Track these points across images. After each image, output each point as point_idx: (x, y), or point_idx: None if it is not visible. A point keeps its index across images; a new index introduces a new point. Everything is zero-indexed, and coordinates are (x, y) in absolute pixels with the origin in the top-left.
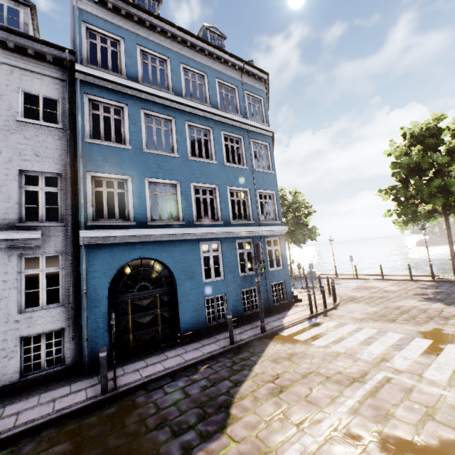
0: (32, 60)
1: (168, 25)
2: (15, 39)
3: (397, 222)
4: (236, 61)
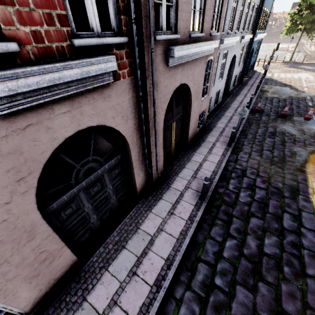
0: None
1: None
2: None
3: (283, 33)
4: None
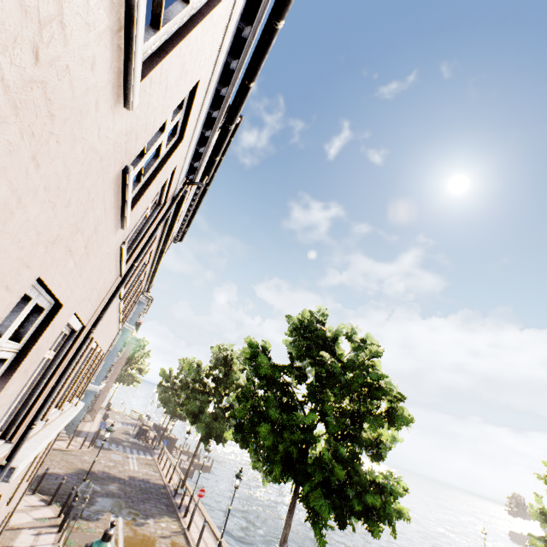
0: None
1: None
2: None
3: None
4: None
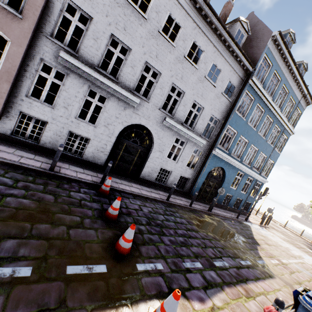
0: (239, 67)
1: (293, 64)
2: (241, 57)
3: None
4: (305, 90)
